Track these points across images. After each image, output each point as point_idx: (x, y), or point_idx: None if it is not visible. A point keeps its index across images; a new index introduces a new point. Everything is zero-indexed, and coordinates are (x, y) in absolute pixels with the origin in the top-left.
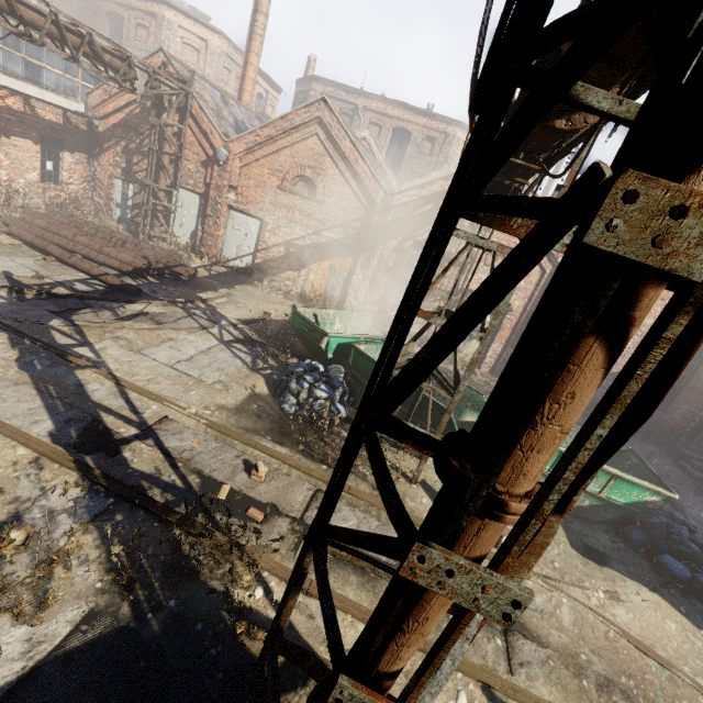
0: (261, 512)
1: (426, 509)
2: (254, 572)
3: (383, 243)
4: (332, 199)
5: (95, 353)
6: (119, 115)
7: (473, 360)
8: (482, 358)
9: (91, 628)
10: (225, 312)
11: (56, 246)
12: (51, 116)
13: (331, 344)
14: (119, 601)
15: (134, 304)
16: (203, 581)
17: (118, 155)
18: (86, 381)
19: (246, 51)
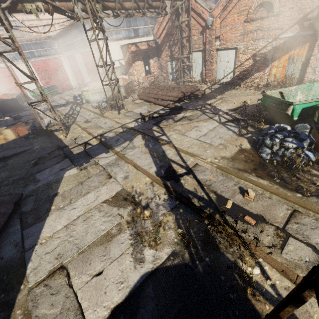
0: (253, 219)
1: None
2: (252, 256)
3: None
4: (287, 6)
5: (167, 138)
6: (164, 32)
7: None
8: None
9: (174, 259)
10: (221, 107)
11: (152, 98)
12: (143, 47)
13: (295, 110)
14: (183, 250)
15: (180, 114)
16: (222, 252)
17: (167, 51)
18: (165, 150)
19: None
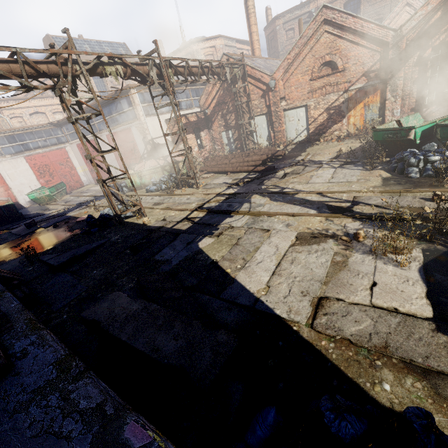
0: None
1: None
2: None
3: (403, 65)
4: (350, 63)
5: (292, 189)
6: (214, 101)
7: None
8: None
9: (431, 253)
10: (318, 160)
11: (228, 167)
12: (193, 119)
13: (417, 133)
14: (431, 245)
15: (279, 172)
16: None
17: (219, 120)
18: (303, 197)
19: (248, 27)
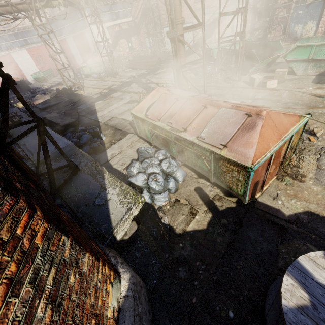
0: None
1: (242, 86)
2: None
3: None
4: None
5: (151, 81)
6: (140, 13)
7: (244, 21)
8: (316, 31)
9: None
10: None
11: (138, 65)
12: (125, 27)
13: (214, 52)
14: None
15: (158, 71)
16: None
17: (144, 29)
18: (150, 85)
19: None
